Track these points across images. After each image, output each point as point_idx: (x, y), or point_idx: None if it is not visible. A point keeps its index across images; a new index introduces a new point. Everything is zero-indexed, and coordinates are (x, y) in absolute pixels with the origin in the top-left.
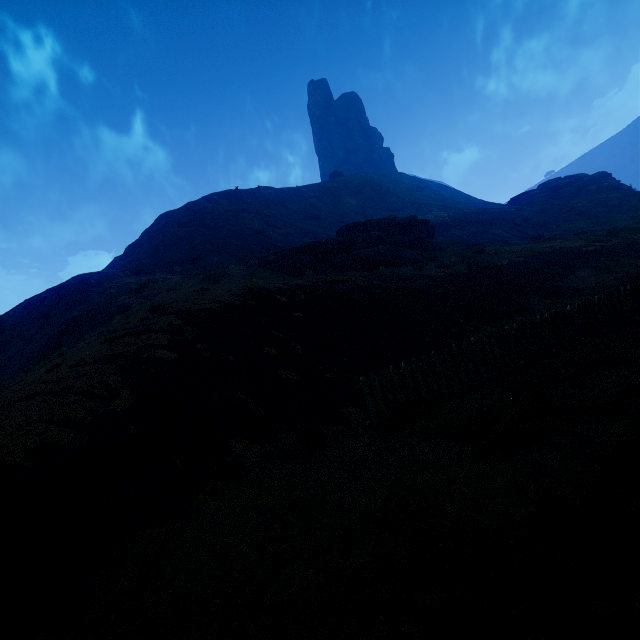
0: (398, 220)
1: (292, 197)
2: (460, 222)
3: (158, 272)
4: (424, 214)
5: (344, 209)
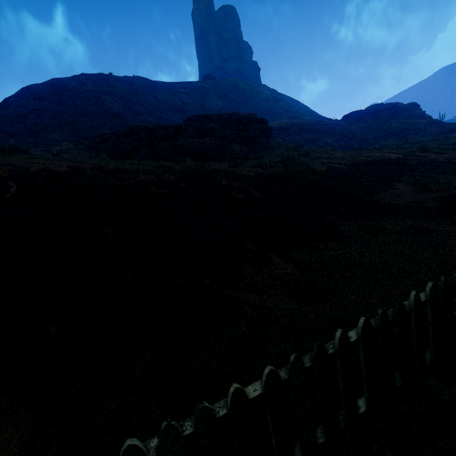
0: (237, 116)
1: (164, 90)
2: (300, 129)
3: None
4: (275, 120)
5: (209, 107)
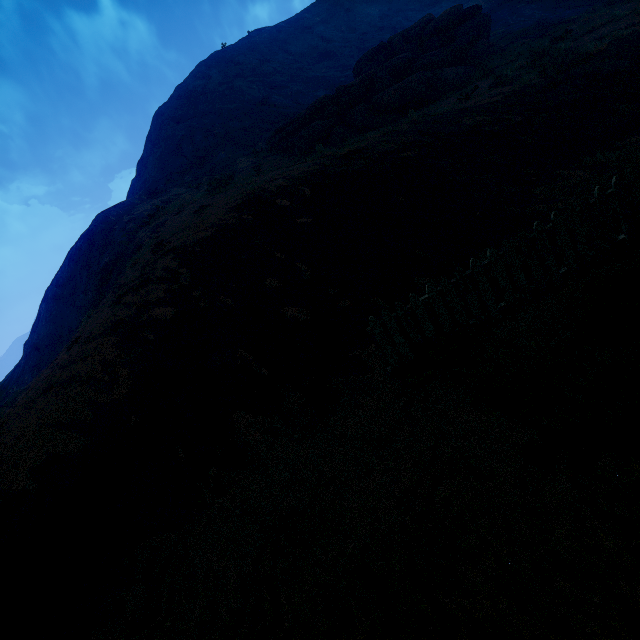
0: (433, 22)
1: (293, 34)
2: None
3: (171, 188)
4: None
5: (363, 28)
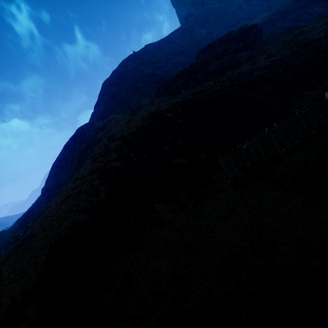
0: (234, 33)
1: (165, 44)
2: (282, 15)
3: (110, 115)
4: (253, 19)
5: (198, 39)
